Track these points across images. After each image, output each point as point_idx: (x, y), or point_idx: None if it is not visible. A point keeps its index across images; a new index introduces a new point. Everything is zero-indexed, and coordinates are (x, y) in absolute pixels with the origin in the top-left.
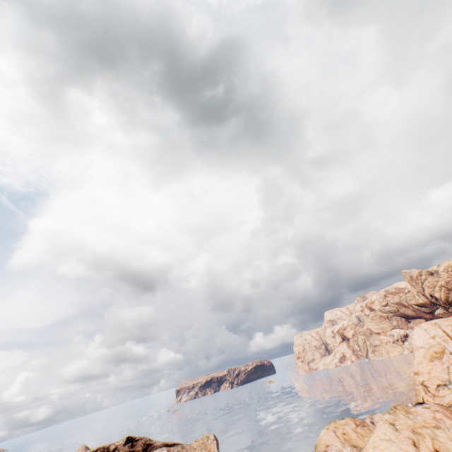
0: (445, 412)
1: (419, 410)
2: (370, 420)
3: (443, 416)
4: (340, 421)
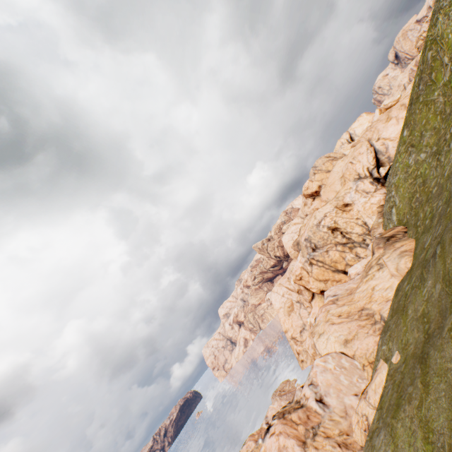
0: (286, 429)
1: (267, 445)
2: (265, 421)
3: (285, 438)
4: (243, 449)
